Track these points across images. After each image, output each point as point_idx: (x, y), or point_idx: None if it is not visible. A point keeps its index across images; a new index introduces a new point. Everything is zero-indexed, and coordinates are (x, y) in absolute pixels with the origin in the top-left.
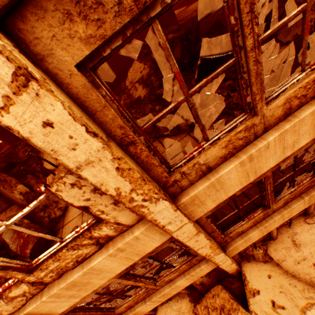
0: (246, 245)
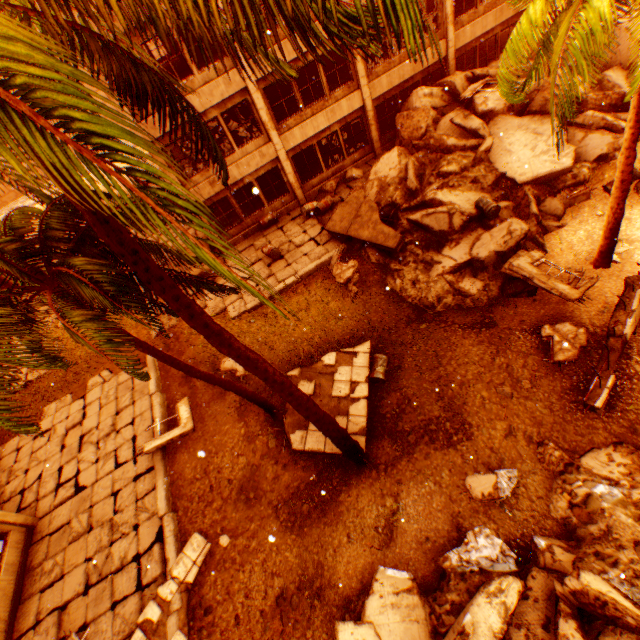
0: (462, 44)
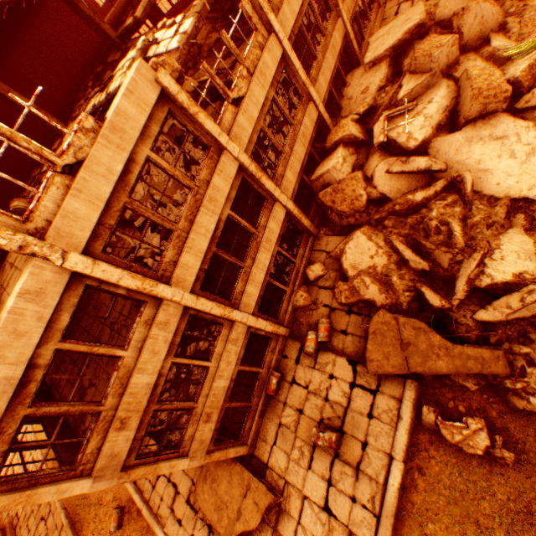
0: (323, 94)
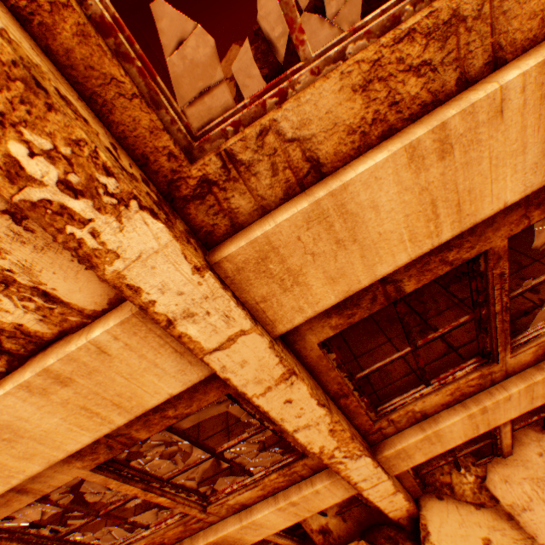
0: (432, 453)
